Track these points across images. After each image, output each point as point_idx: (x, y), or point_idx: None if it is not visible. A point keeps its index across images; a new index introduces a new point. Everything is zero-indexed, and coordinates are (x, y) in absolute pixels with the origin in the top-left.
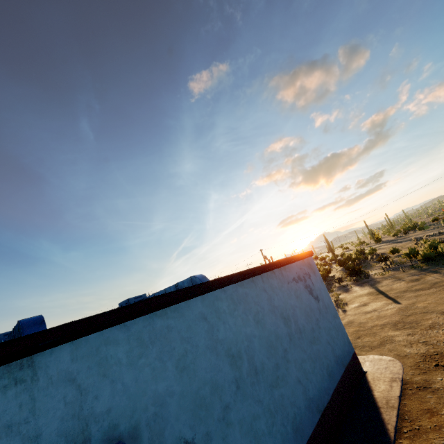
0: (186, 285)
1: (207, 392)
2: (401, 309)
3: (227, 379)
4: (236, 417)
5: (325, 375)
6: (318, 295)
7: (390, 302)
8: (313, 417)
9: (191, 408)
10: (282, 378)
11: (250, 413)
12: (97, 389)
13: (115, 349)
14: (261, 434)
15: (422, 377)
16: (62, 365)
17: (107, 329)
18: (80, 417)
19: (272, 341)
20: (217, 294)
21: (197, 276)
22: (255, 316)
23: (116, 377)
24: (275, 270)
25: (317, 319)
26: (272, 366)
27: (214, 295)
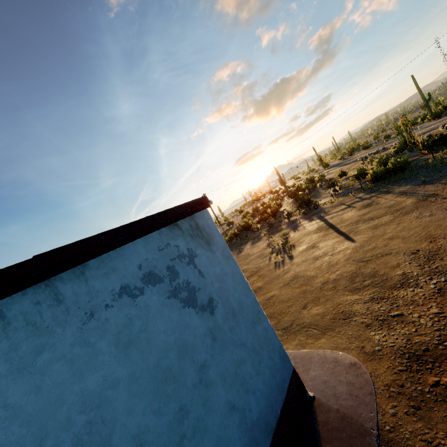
0: None
1: None
2: (356, 251)
3: None
4: None
5: None
6: (215, 296)
7: (342, 240)
8: None
9: None
10: None
11: None
12: None
13: None
14: None
15: (415, 425)
16: None
17: None
18: None
19: None
20: None
21: None
22: None
23: None
24: (11, 298)
25: (202, 366)
26: None
27: None
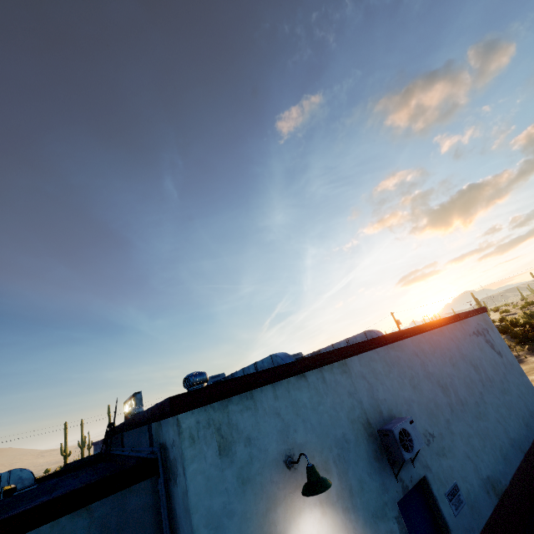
0: (360, 339)
1: (432, 406)
2: None
3: (443, 402)
4: (456, 430)
5: (522, 424)
6: (500, 351)
7: None
8: (517, 454)
9: (426, 413)
10: (483, 414)
11: (465, 431)
12: (376, 386)
13: (376, 365)
14: (476, 449)
15: None
16: (357, 368)
17: (369, 351)
18: (374, 399)
19: (468, 383)
20: (419, 338)
21: (371, 330)
22: (450, 359)
23: (382, 381)
24: (456, 323)
25: (503, 373)
26: (473, 402)
27: (417, 338)
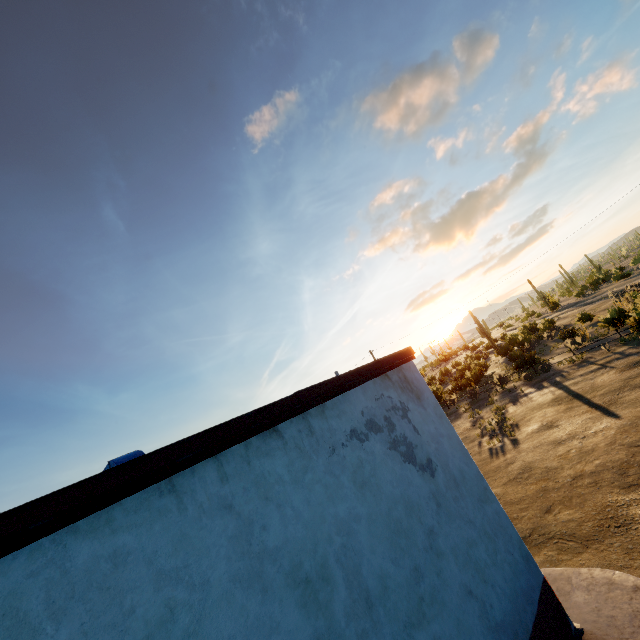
0: None
1: None
2: (624, 431)
3: None
4: None
5: None
6: (433, 457)
7: (599, 416)
8: None
9: None
10: None
11: None
12: None
13: None
14: None
15: None
16: None
17: None
18: None
19: None
20: None
21: (118, 460)
22: (150, 638)
23: None
24: (285, 423)
25: (430, 531)
26: None
27: None
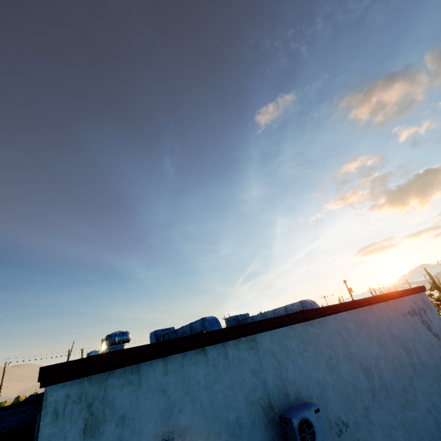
0: (296, 308)
1: (350, 391)
2: None
3: (364, 387)
4: (376, 419)
5: None
6: (438, 333)
7: None
8: None
9: (341, 398)
10: (411, 402)
11: (387, 421)
12: (286, 365)
13: (290, 342)
14: None
15: None
16: (267, 344)
17: (284, 327)
18: (281, 379)
19: (396, 366)
20: (344, 315)
21: (307, 300)
22: (378, 340)
23: (294, 360)
24: (389, 301)
25: (440, 357)
26: (400, 388)
27: (342, 315)
